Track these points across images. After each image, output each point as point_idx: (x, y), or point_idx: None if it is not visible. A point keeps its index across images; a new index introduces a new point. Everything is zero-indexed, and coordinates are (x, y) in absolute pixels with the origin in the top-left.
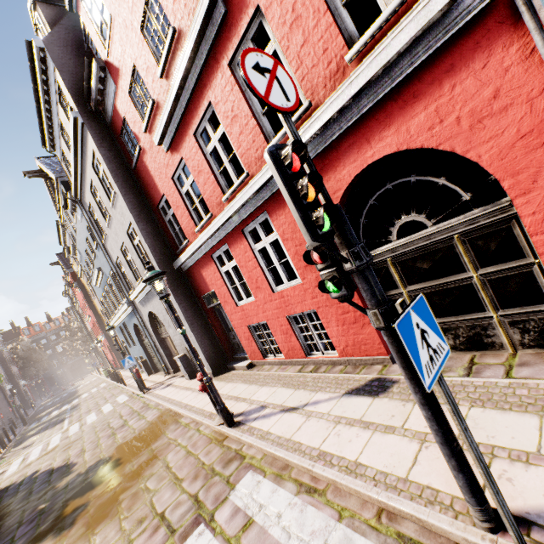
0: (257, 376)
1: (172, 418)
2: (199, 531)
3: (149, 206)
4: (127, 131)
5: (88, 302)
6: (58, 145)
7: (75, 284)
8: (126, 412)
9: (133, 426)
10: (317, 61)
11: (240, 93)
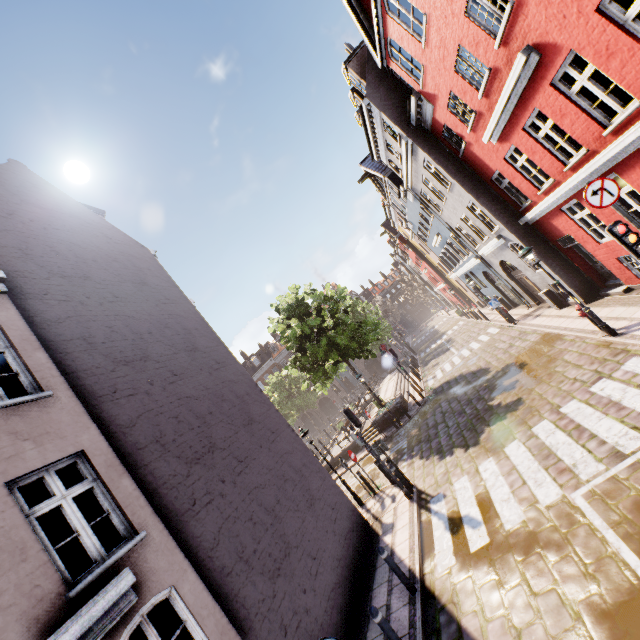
0: (636, 299)
1: (555, 338)
2: (602, 381)
3: (482, 181)
4: (448, 131)
5: (422, 258)
6: (383, 156)
7: (406, 246)
8: (505, 339)
9: (520, 346)
10: (639, 76)
11: (566, 100)
